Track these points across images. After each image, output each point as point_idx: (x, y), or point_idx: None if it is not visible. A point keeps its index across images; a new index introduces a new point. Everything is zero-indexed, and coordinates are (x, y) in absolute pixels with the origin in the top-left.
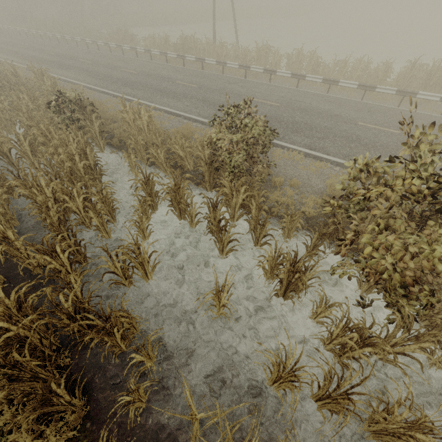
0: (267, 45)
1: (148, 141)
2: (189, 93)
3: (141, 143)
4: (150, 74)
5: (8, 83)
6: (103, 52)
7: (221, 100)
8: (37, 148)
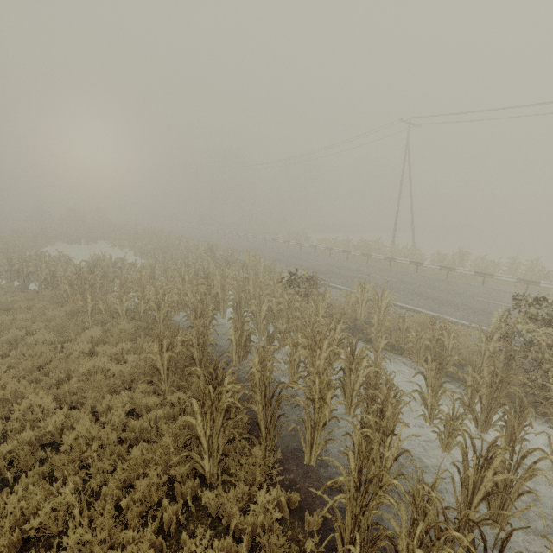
0: (466, 251)
1: (382, 324)
2: (393, 285)
3: (386, 324)
4: (339, 266)
5: (225, 261)
6: (281, 247)
7: (437, 295)
8: (283, 313)
